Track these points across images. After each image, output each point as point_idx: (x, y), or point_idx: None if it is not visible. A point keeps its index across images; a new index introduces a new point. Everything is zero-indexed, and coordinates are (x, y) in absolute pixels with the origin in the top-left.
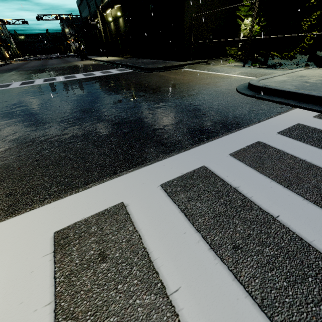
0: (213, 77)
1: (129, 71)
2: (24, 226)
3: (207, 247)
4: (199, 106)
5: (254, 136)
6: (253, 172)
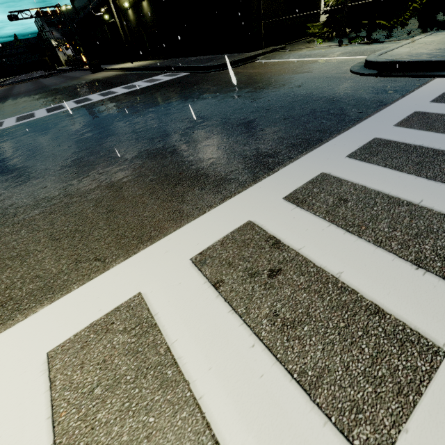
0: (308, 64)
1: (184, 74)
2: (248, 201)
3: (425, 179)
4: (321, 94)
5: (407, 108)
6: (428, 133)
